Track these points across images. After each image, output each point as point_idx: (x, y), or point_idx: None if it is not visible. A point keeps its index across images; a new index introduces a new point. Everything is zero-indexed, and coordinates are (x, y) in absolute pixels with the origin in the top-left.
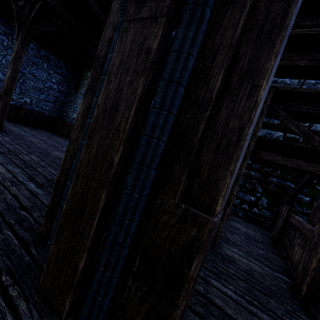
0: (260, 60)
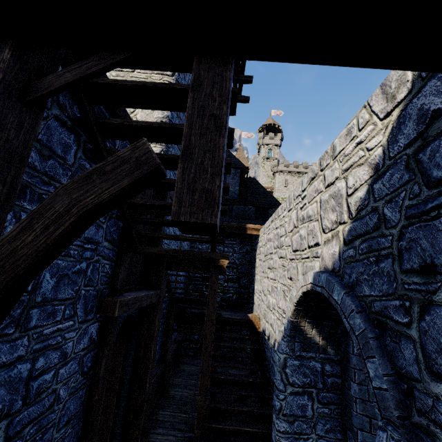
0: (151, 346)
